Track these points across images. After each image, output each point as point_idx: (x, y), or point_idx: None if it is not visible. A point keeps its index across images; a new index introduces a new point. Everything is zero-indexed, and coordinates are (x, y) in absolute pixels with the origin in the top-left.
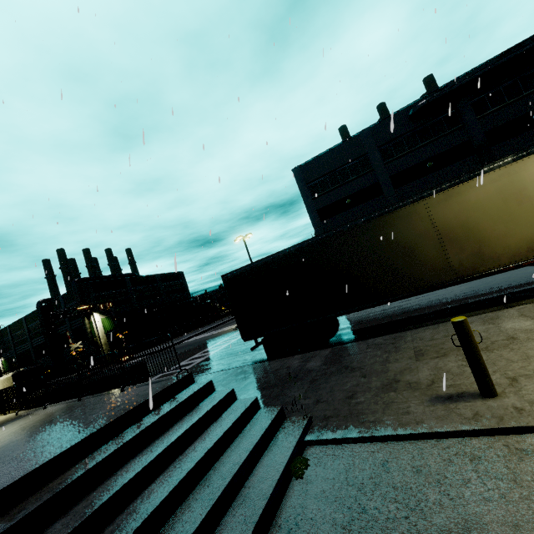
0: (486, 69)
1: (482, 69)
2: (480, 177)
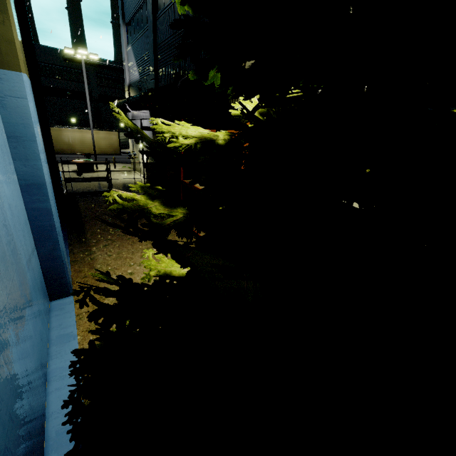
0: (105, 65)
1: (104, 63)
2: (53, 128)
